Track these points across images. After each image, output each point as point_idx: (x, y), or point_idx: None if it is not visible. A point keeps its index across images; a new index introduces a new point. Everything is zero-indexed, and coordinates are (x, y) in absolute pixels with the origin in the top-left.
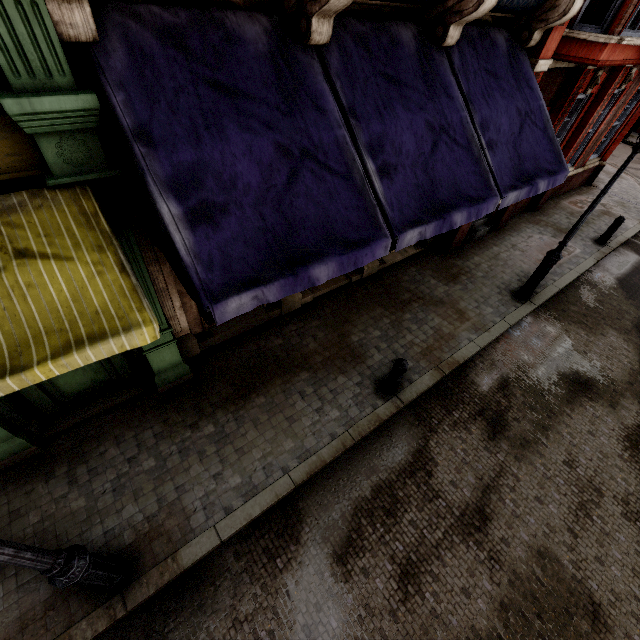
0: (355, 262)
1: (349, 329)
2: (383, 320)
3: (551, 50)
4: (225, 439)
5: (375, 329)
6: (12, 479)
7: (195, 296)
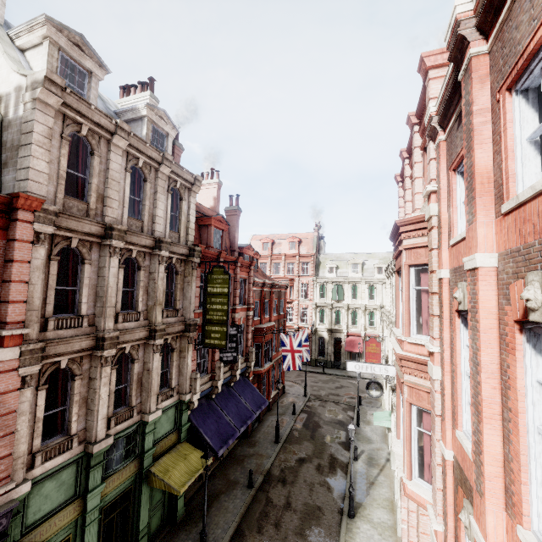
0: (235, 438)
1: (229, 476)
2: (238, 468)
3: (251, 375)
4: (209, 524)
5: (237, 472)
6: None
7: (214, 452)
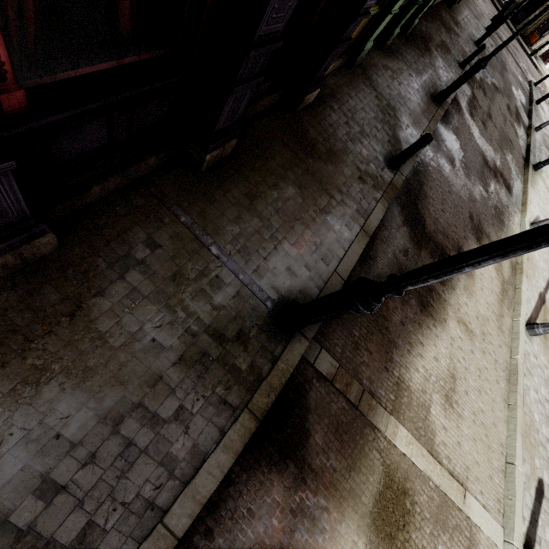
0: None
1: (440, 34)
2: (447, 35)
3: None
4: (433, 66)
5: (447, 38)
6: (389, 55)
7: None
